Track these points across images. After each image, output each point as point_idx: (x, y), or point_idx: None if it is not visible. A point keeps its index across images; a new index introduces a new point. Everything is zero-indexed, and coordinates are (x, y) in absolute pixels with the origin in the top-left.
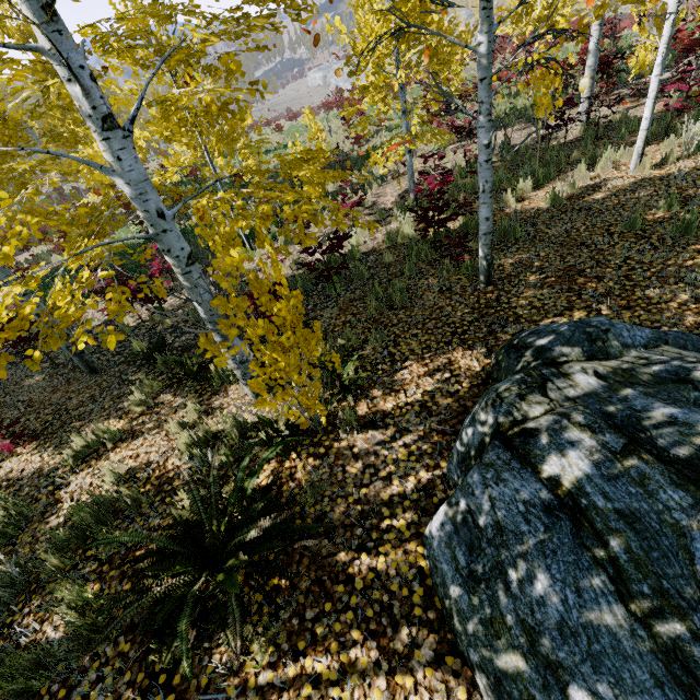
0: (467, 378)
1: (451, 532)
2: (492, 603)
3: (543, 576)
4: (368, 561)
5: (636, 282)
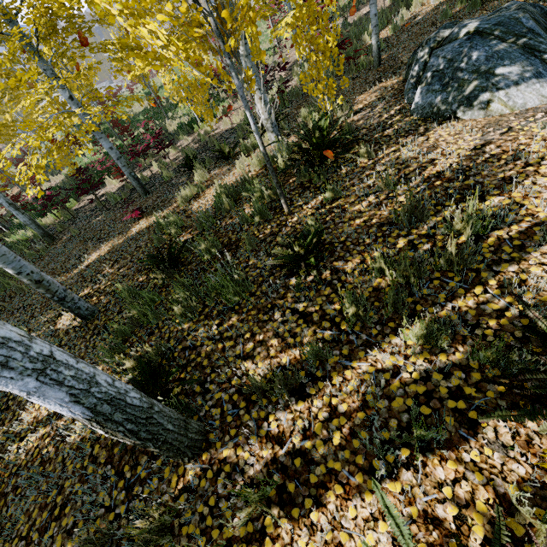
0: (395, 84)
1: (427, 88)
2: (457, 81)
3: (474, 53)
4: (390, 130)
5: None
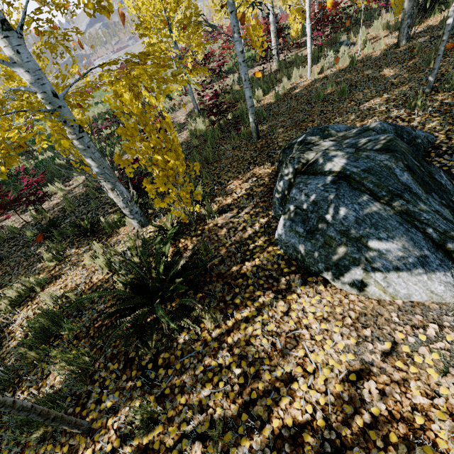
0: (266, 177)
1: (290, 224)
2: (323, 235)
3: (342, 207)
4: (250, 264)
5: (329, 118)
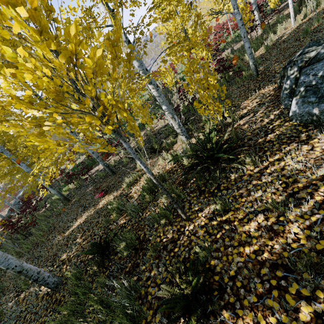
0: (271, 91)
1: (302, 100)
2: None
3: None
4: (272, 135)
5: None
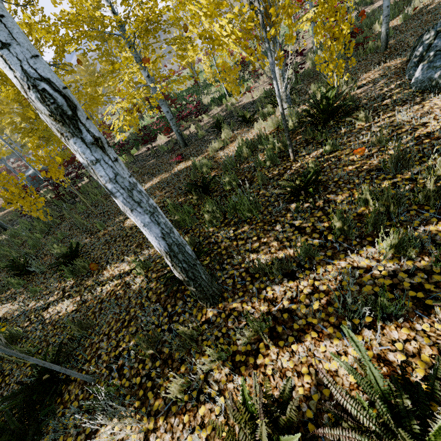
0: (398, 64)
1: (428, 65)
2: None
3: None
4: (388, 100)
5: None
